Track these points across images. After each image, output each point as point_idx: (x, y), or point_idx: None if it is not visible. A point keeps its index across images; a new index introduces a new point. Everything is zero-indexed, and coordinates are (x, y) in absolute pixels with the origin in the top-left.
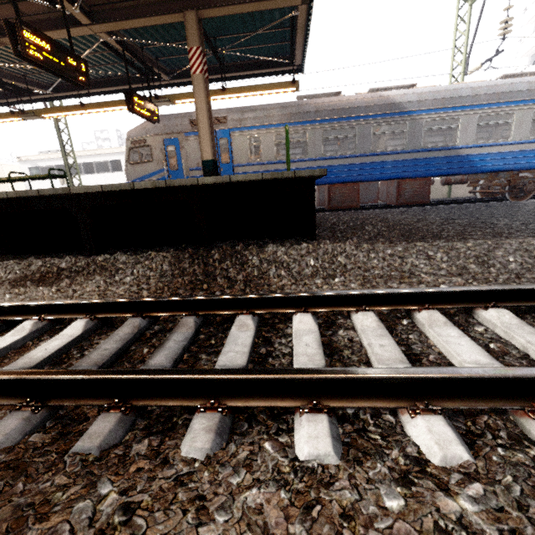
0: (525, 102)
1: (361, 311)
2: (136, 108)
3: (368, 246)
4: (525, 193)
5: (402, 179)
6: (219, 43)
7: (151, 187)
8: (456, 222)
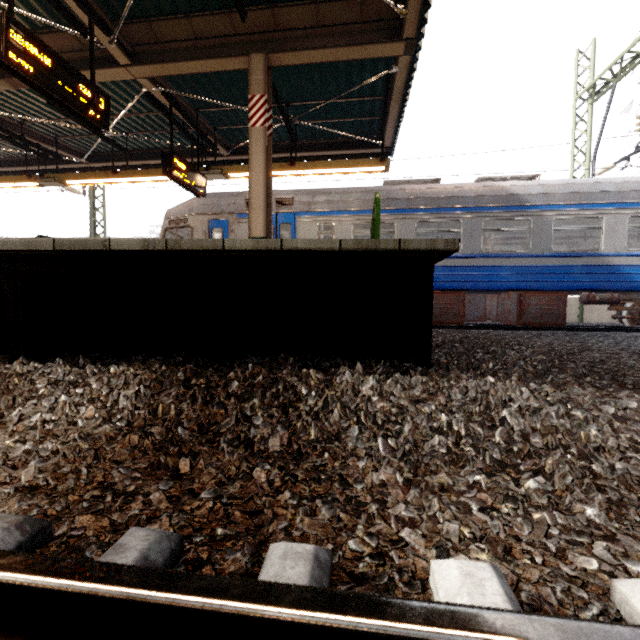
0: None
1: None
2: (175, 172)
3: (554, 390)
4: None
5: (525, 291)
6: (292, 114)
7: (140, 249)
8: None
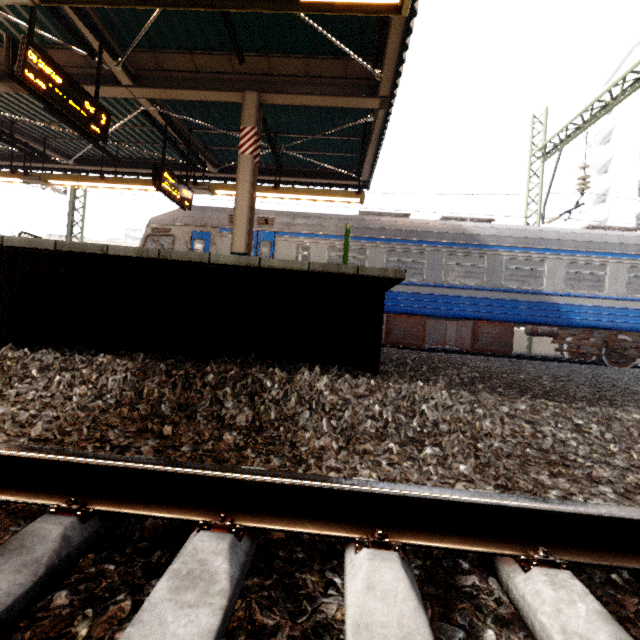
0: (617, 255)
1: (536, 563)
2: (164, 185)
3: (468, 394)
4: (627, 359)
5: (479, 320)
6: (280, 143)
7: (135, 256)
8: (573, 380)
